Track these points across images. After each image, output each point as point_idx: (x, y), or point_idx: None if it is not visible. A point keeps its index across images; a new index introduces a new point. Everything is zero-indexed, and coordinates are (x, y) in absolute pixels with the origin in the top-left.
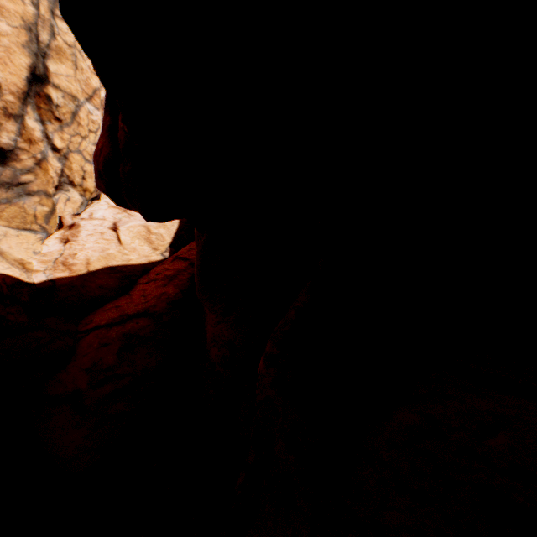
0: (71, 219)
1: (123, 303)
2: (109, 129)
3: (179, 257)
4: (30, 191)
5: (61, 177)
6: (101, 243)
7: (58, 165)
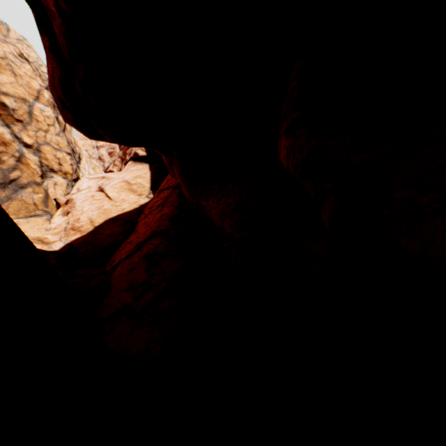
0: (64, 197)
1: (133, 238)
2: (51, 50)
3: (162, 189)
4: (22, 185)
5: (42, 167)
6: (95, 204)
7: (35, 159)
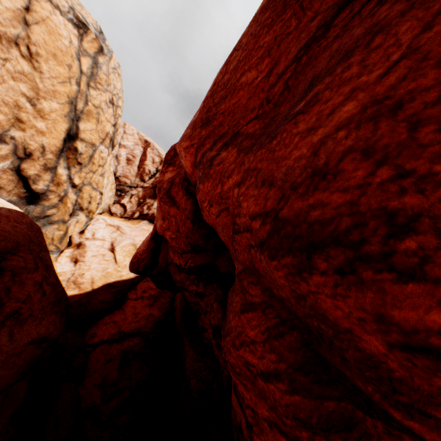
0: (79, 238)
1: (119, 318)
2: (152, 249)
3: None
4: (52, 221)
5: (75, 206)
6: (102, 264)
7: (74, 197)
